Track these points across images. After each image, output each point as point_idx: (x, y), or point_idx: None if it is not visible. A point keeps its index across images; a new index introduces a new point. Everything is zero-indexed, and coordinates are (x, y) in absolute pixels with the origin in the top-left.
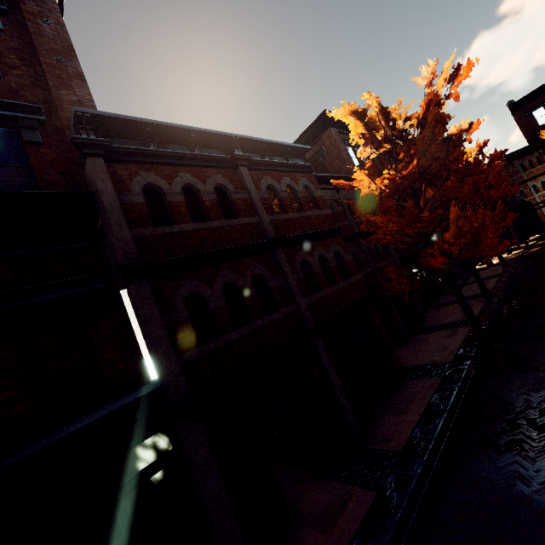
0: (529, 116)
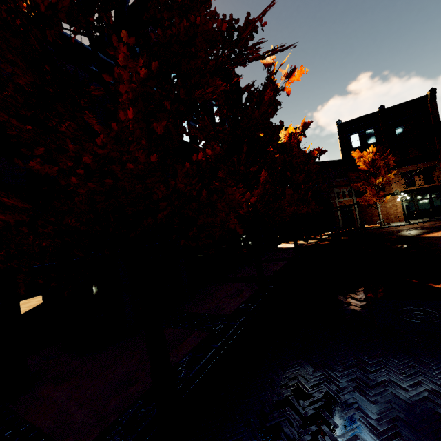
0: (348, 137)
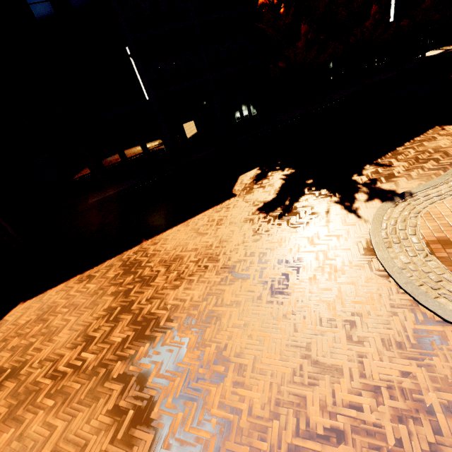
0: None
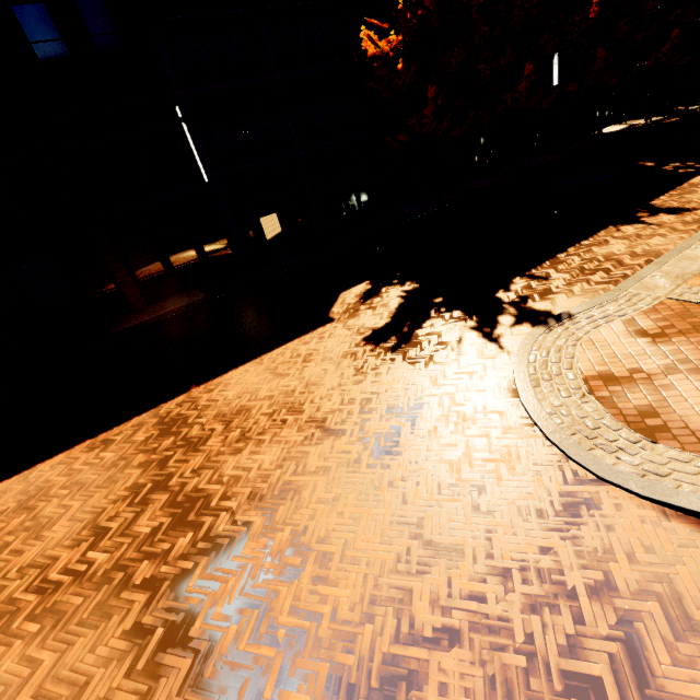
0: None
